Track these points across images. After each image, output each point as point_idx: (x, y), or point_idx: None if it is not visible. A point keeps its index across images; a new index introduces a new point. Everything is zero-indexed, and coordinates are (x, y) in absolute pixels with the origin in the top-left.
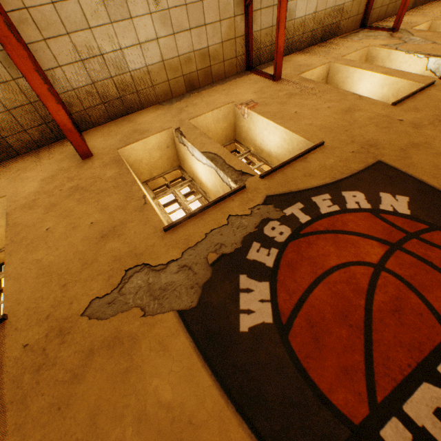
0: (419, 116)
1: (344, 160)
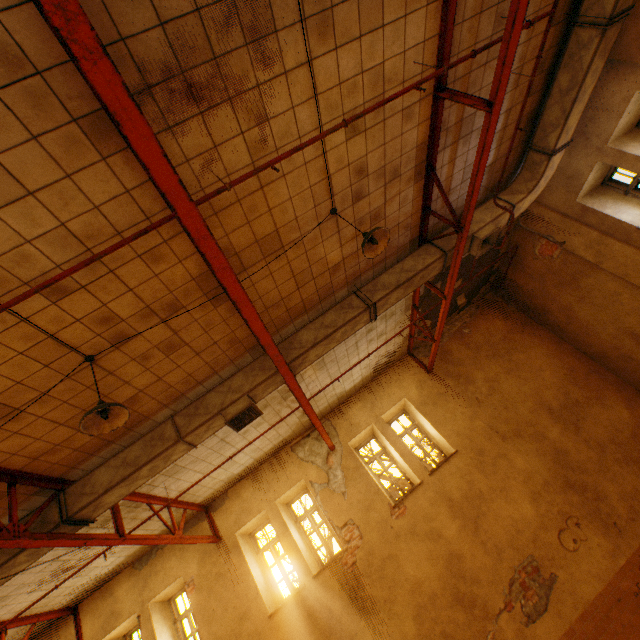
0: (276, 638)
1: None
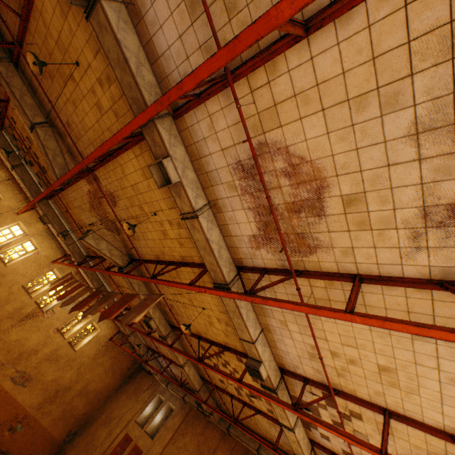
0: (15, 289)
1: None
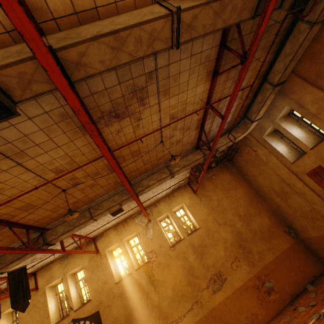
0: (118, 291)
1: (93, 308)
